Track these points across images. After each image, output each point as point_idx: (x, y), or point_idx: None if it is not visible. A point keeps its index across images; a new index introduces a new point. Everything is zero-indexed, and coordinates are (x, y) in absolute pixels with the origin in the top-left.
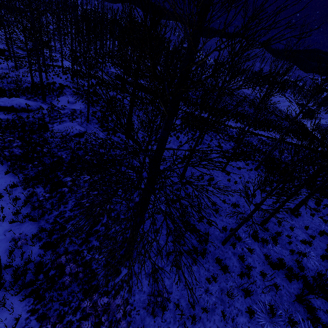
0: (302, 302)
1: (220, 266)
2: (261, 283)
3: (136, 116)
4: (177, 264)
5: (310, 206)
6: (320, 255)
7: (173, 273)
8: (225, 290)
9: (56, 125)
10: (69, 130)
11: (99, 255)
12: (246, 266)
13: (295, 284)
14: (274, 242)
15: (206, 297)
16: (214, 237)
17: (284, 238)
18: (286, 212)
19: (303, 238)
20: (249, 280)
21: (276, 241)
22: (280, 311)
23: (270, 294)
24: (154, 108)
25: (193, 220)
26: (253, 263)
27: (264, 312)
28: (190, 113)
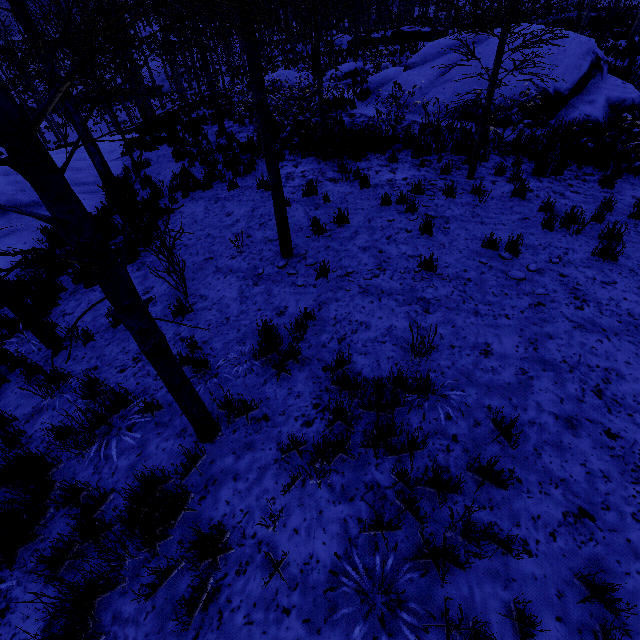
0: None
1: None
2: None
3: None
4: None
5: None
6: None
7: None
8: None
9: None
10: None
11: None
12: None
13: None
14: None
15: None
16: None
17: None
18: None
19: None
20: None
21: None
22: None
23: None
24: None
25: None
26: None
27: None
28: None
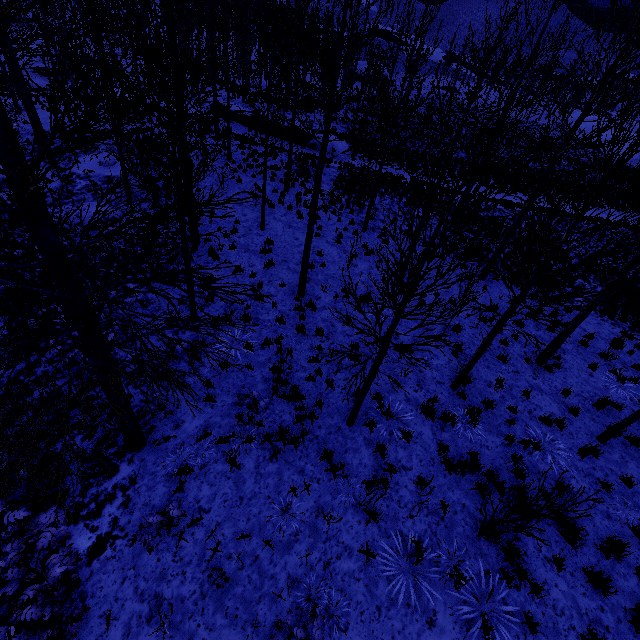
0: (497, 538)
1: (330, 465)
2: (412, 499)
3: (234, 182)
4: (231, 459)
5: (596, 349)
6: (579, 448)
7: (224, 475)
8: (326, 510)
9: (64, 209)
10: (83, 216)
11: (83, 441)
12: (388, 465)
13: (495, 503)
14: (471, 421)
15: (281, 521)
16: (336, 410)
17: (501, 412)
18: (526, 362)
19: (551, 412)
20: (388, 492)
21: (475, 417)
22: (433, 554)
23: (426, 521)
24: (278, 163)
25: (298, 378)
26: (407, 460)
27: (400, 555)
28: (358, 168)
